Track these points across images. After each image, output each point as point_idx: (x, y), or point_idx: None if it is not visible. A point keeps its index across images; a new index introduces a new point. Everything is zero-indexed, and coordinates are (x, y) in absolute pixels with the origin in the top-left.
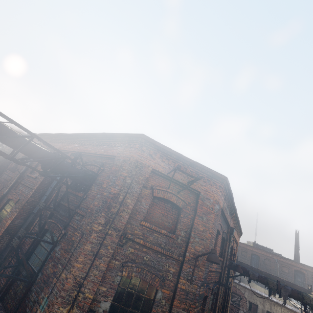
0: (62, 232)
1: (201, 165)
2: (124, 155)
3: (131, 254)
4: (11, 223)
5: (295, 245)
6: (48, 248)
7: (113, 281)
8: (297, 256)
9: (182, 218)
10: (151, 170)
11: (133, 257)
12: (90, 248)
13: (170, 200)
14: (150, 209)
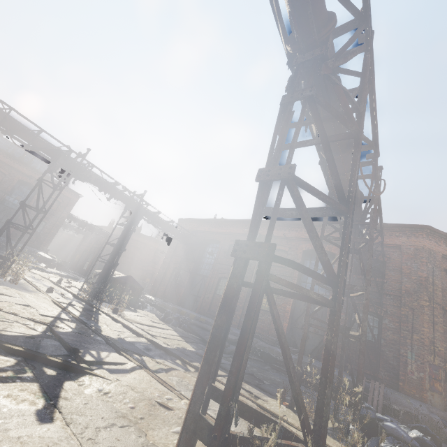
0: (384, 309)
1: None
2: (414, 244)
3: None
4: (291, 308)
5: None
6: None
7: None
8: None
9: None
10: (441, 255)
11: None
12: (427, 318)
13: None
14: None
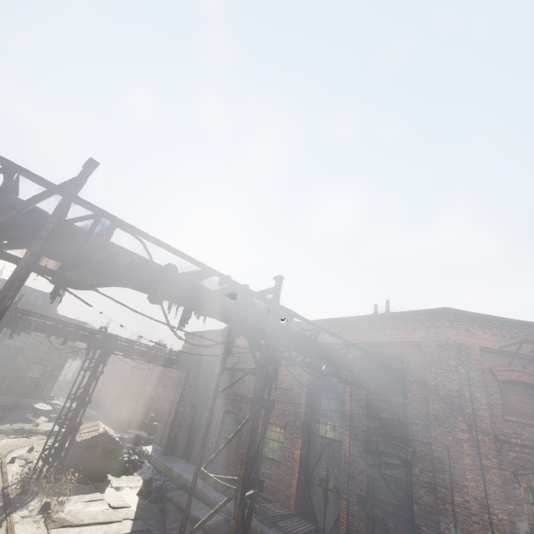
0: (410, 450)
1: None
2: (435, 339)
3: (516, 459)
4: (301, 453)
5: None
6: (394, 473)
7: (515, 496)
8: None
9: None
10: (479, 349)
11: (520, 463)
12: (470, 462)
13: (521, 380)
14: (501, 398)
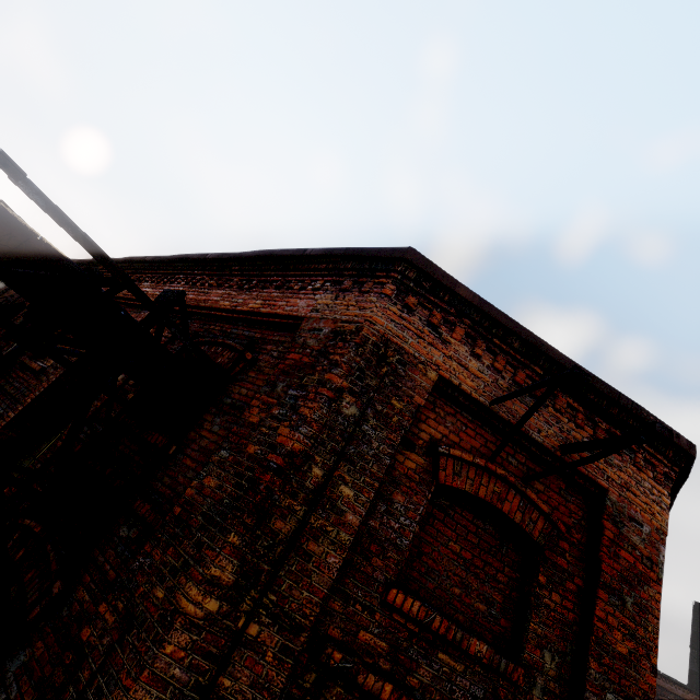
0: (53, 588)
1: (610, 387)
2: (339, 316)
3: None
4: None
5: (691, 645)
6: None
7: None
8: (697, 675)
9: (543, 589)
10: (435, 381)
11: None
12: None
13: (501, 509)
14: (422, 536)
